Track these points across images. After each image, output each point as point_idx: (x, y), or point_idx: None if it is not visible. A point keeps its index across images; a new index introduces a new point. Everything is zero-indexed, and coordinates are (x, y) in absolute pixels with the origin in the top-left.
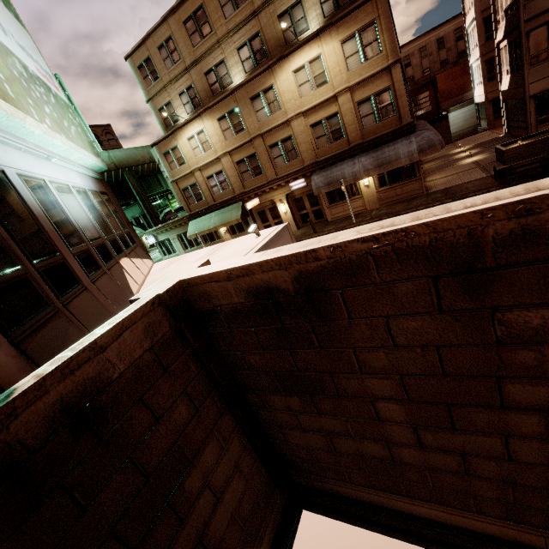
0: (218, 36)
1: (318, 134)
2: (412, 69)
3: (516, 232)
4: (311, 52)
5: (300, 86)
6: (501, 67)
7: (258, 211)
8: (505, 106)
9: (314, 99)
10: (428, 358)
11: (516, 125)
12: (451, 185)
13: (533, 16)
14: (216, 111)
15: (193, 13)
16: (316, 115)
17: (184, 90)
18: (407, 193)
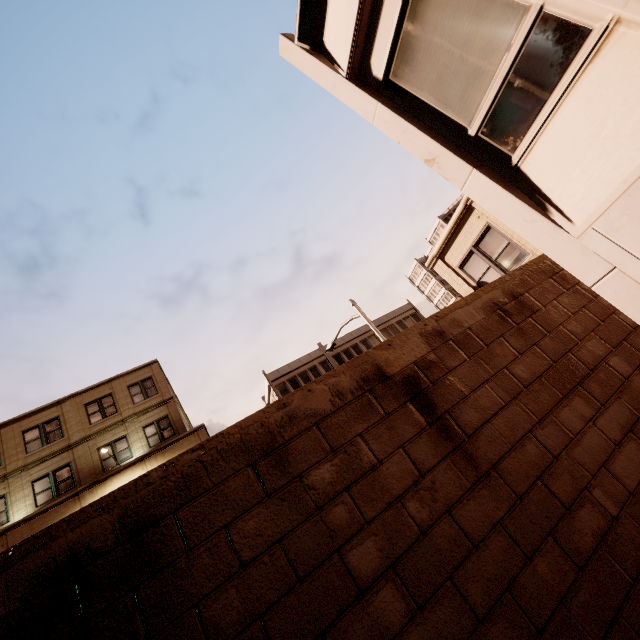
0: (7, 470)
1: None
2: None
3: (285, 417)
4: (134, 474)
5: None
6: None
7: None
8: None
9: None
10: (278, 565)
11: None
12: None
13: None
14: None
15: None
16: None
17: None
18: None
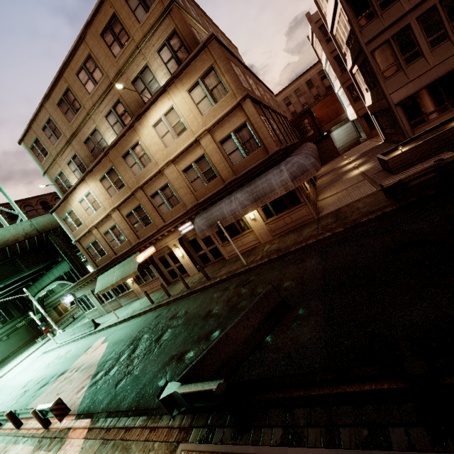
0: (87, 109)
1: (192, 177)
2: (293, 106)
3: None
4: (164, 106)
5: (163, 137)
6: (360, 88)
7: (159, 257)
8: (375, 118)
9: (178, 146)
10: None
11: (391, 132)
12: (341, 205)
13: (371, 38)
14: (96, 173)
15: (63, 95)
16: (185, 160)
17: (70, 159)
18: (296, 220)
